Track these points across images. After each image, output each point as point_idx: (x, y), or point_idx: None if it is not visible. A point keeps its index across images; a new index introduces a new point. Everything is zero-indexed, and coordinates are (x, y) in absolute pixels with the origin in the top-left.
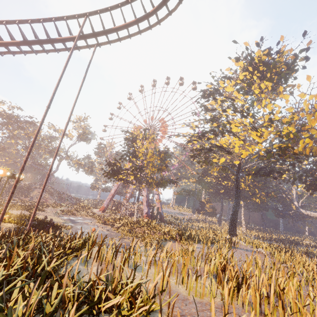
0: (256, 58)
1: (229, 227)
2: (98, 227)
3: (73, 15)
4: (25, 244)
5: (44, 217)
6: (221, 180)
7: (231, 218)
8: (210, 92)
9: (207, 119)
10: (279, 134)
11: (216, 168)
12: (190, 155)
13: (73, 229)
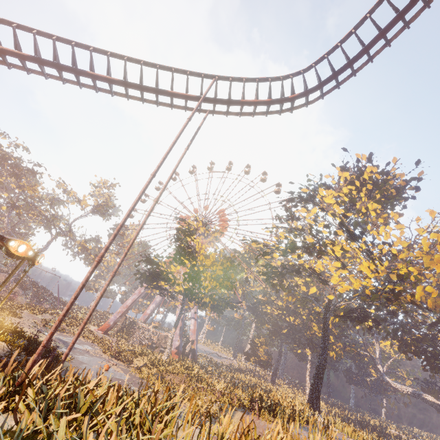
0: (366, 174)
1: (310, 395)
2: (109, 362)
3: (198, 73)
4: (91, 405)
5: (34, 332)
6: (286, 313)
7: (314, 381)
8: (301, 196)
9: (292, 229)
10: (396, 272)
11: (292, 297)
12: (259, 272)
13: (73, 361)
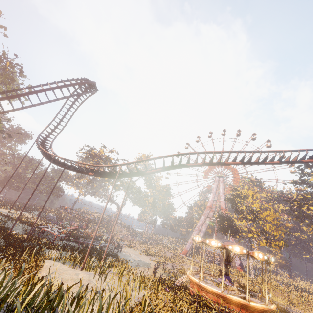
0: None
1: None
2: None
3: None
4: None
5: None
6: (292, 231)
7: None
8: None
9: (312, 185)
10: None
11: None
12: (287, 213)
13: None
